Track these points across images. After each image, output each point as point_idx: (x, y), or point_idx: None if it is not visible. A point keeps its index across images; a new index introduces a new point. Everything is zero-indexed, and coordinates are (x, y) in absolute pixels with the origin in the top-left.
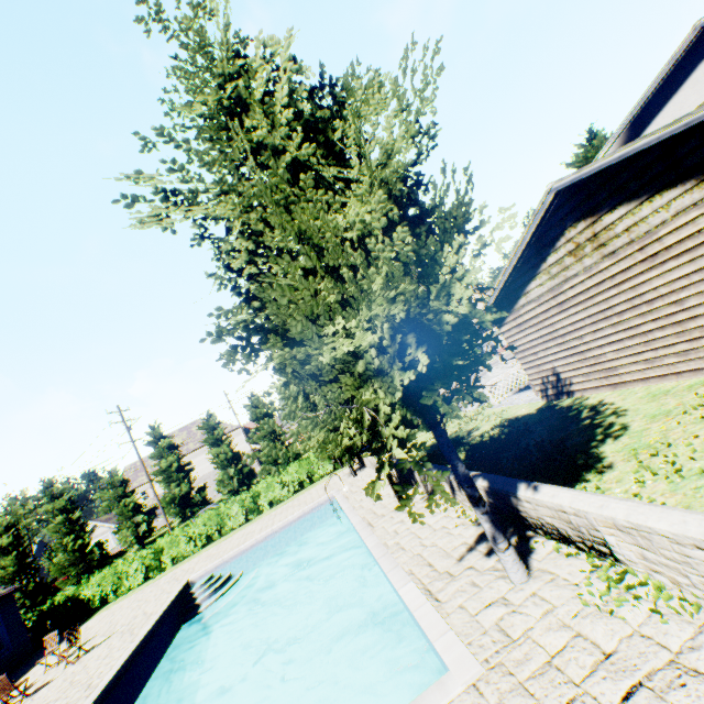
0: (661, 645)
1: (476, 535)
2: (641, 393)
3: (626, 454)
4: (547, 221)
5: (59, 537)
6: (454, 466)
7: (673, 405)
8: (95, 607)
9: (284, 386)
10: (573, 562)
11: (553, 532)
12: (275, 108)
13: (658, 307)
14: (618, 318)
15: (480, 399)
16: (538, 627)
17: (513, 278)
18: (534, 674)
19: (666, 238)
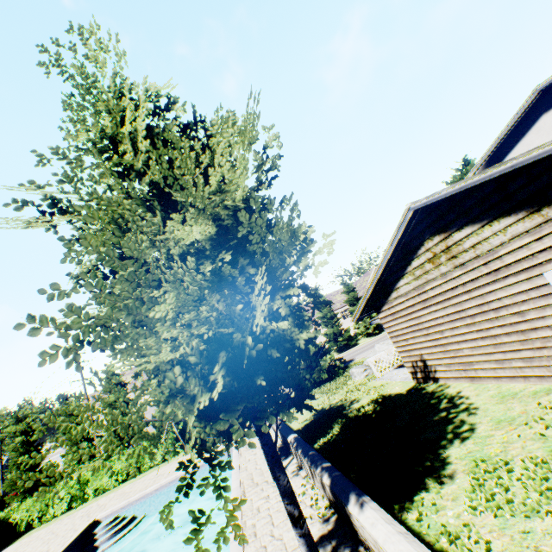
0: None
1: (317, 536)
2: (493, 391)
3: (467, 464)
4: (410, 232)
5: (16, 455)
6: (276, 479)
7: (518, 412)
8: (21, 531)
9: (134, 376)
10: None
11: None
12: (141, 138)
13: (503, 315)
14: (471, 320)
15: (309, 408)
16: None
17: (386, 275)
18: None
19: (505, 257)
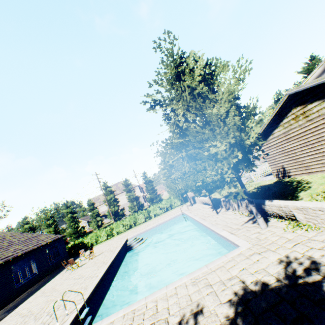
0: (306, 236)
1: (248, 219)
2: (319, 176)
3: (307, 195)
4: (284, 105)
5: (69, 222)
6: (244, 191)
7: None
8: (88, 247)
9: (187, 163)
10: (282, 223)
11: (276, 215)
12: (194, 75)
13: None
14: (312, 146)
15: (254, 170)
16: (269, 236)
17: (267, 128)
18: (267, 244)
19: None
